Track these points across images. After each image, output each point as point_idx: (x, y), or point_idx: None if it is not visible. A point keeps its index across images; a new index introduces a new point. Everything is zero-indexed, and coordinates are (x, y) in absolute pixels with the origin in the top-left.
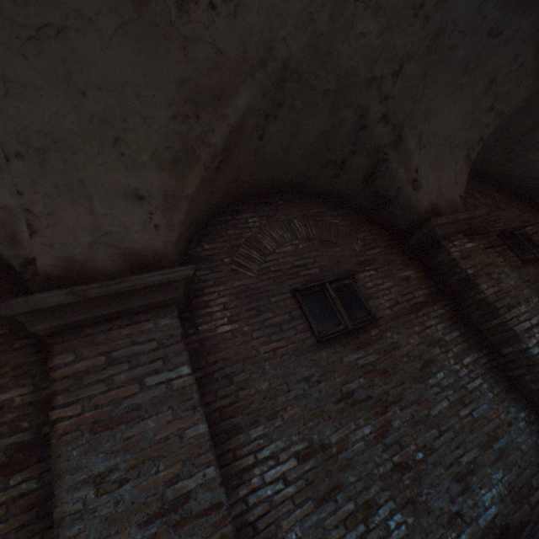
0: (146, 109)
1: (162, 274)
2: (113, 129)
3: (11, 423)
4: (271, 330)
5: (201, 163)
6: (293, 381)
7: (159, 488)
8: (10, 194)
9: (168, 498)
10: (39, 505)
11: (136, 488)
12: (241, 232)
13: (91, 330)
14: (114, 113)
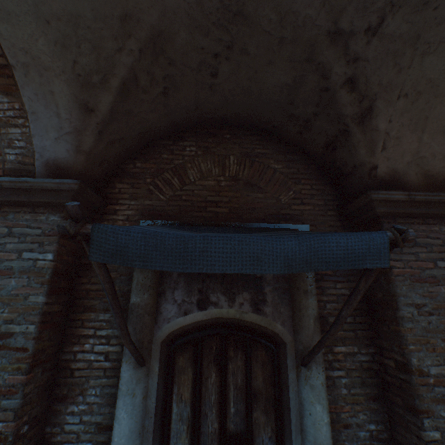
0: None
1: None
2: None
3: None
4: None
5: None
6: None
7: None
8: (384, 121)
9: None
10: None
11: (437, 320)
12: None
13: (401, 220)
14: None
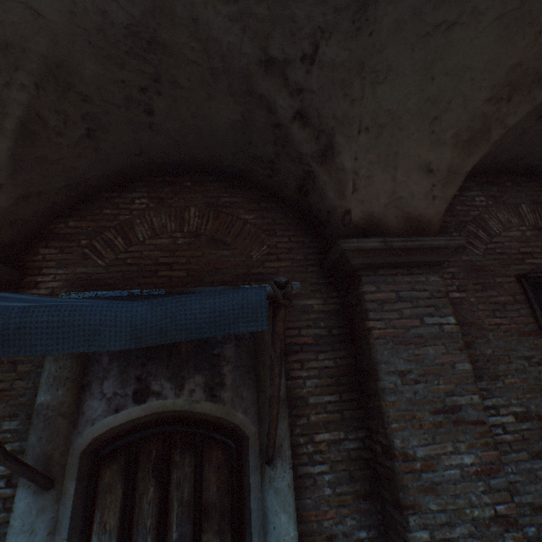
0: (470, 92)
1: (443, 240)
2: (436, 109)
3: (313, 320)
4: (494, 307)
5: (489, 144)
6: (513, 355)
7: (440, 395)
8: (349, 159)
9: (446, 403)
10: (335, 377)
11: (425, 389)
12: (467, 210)
13: (382, 272)
14: (445, 95)
